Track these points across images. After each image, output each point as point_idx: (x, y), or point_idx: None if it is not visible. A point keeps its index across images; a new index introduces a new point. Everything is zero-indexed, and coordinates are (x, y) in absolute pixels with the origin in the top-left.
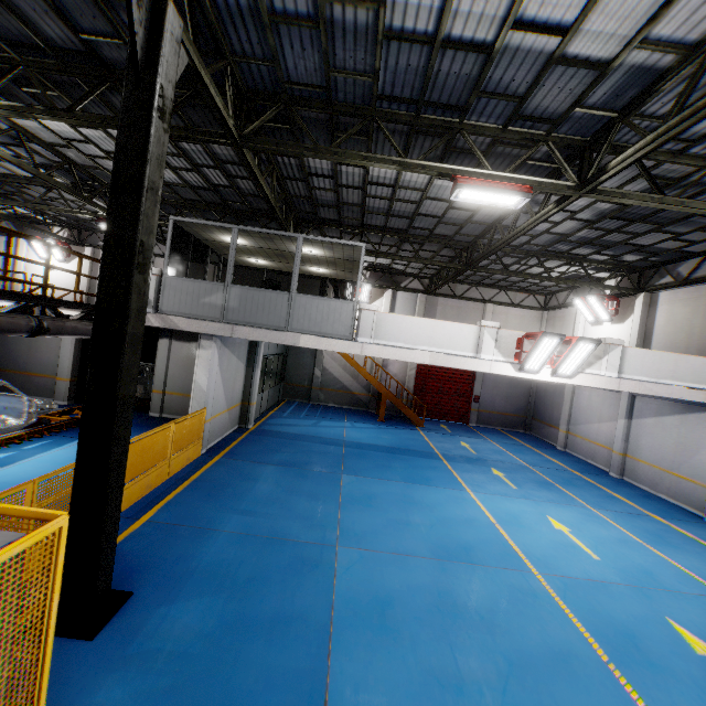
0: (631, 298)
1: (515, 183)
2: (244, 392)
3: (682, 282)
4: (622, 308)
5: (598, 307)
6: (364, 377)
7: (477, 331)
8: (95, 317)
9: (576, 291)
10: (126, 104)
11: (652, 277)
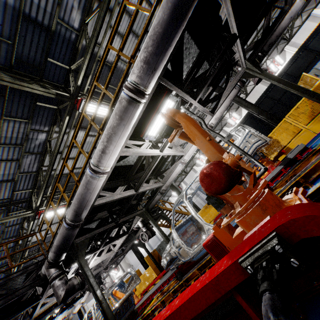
0: (118, 266)
1: None
2: None
3: (121, 260)
4: (118, 268)
5: (114, 271)
6: None
7: None
8: (80, 314)
9: (109, 271)
10: None
11: (118, 261)
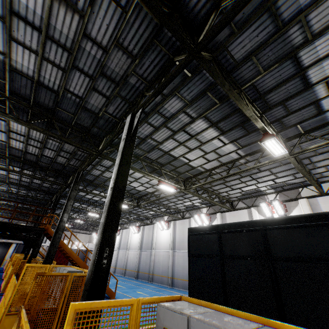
0: None
1: (72, 224)
2: (10, 256)
3: None
4: None
5: (95, 235)
6: (40, 253)
7: (67, 241)
8: None
9: (95, 231)
10: (35, 224)
11: None
